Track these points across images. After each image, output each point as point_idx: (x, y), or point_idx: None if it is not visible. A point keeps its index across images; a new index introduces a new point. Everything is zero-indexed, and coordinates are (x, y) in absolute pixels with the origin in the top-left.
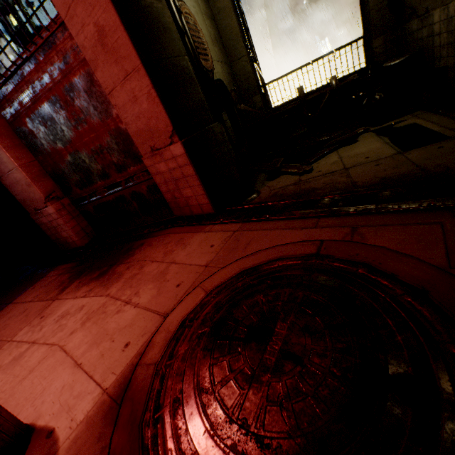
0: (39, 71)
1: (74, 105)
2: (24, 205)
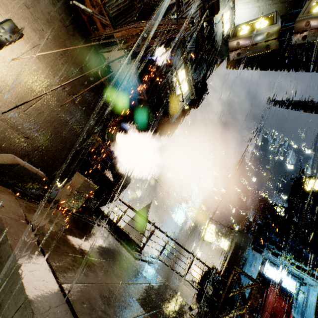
0: (282, 301)
1: (282, 309)
2: (264, 307)
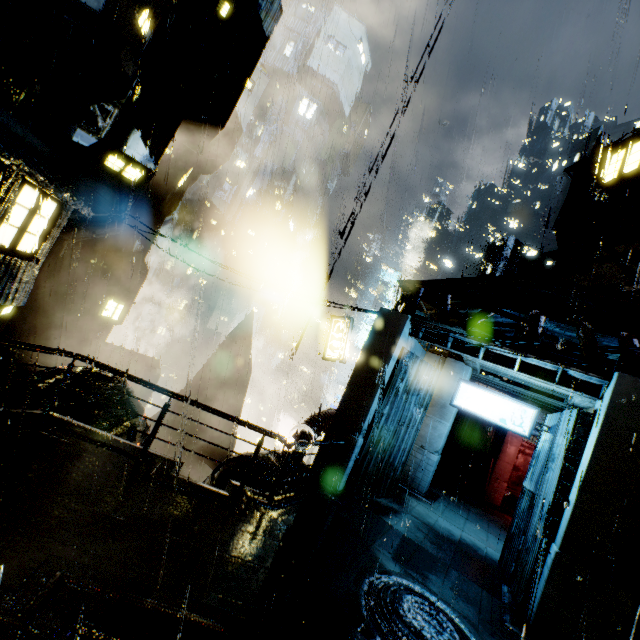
0: None
1: None
2: (493, 472)
